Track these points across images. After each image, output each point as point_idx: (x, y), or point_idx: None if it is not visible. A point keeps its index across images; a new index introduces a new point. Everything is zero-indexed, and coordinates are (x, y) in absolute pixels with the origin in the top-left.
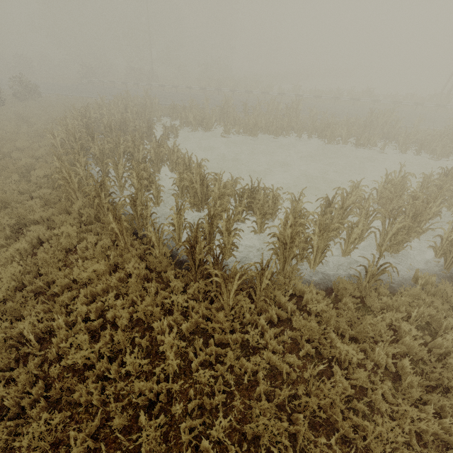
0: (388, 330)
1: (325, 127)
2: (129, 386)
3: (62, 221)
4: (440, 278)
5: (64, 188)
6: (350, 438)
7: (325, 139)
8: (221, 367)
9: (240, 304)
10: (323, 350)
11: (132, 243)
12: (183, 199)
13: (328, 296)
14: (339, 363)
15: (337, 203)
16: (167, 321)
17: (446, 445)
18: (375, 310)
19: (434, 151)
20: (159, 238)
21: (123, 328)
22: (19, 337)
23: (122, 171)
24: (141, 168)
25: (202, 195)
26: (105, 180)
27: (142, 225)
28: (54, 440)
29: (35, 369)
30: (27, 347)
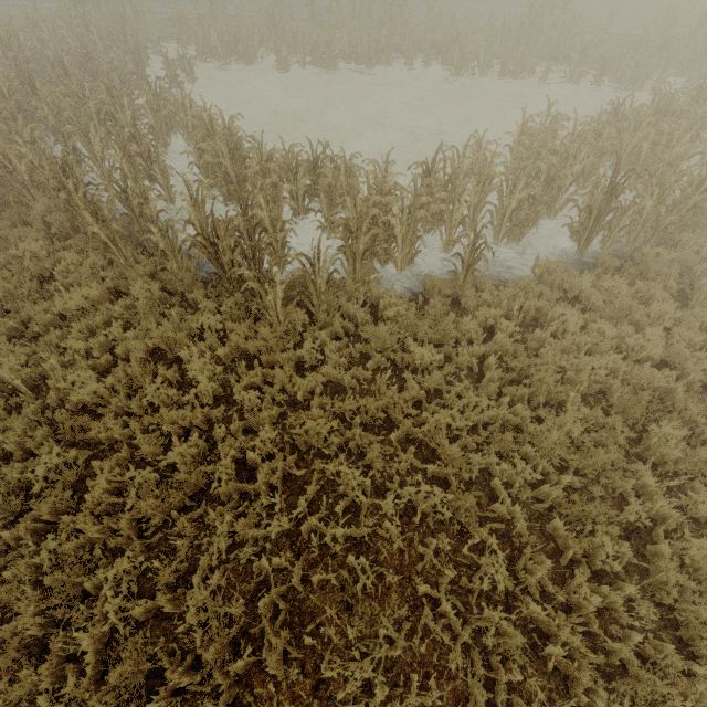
0: (479, 329)
1: (452, 41)
2: (157, 418)
3: (21, 237)
4: (569, 267)
5: (8, 185)
6: (416, 437)
7: (452, 66)
8: (270, 387)
9: (293, 318)
10: (394, 357)
11: (137, 259)
12: (213, 191)
13: (417, 302)
14: (417, 372)
15: (436, 170)
16: (198, 349)
17: (517, 431)
18: (473, 311)
19: (623, 77)
20: (173, 245)
21: (140, 362)
22: (3, 388)
23: (99, 148)
24: (126, 136)
25: (238, 177)
26: (68, 161)
27: (147, 231)
28: (79, 477)
29: (36, 417)
30: (19, 398)
